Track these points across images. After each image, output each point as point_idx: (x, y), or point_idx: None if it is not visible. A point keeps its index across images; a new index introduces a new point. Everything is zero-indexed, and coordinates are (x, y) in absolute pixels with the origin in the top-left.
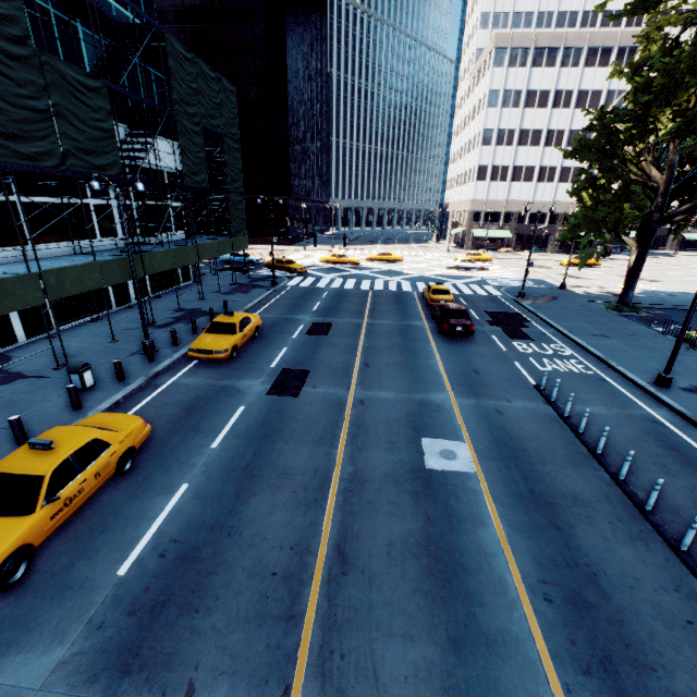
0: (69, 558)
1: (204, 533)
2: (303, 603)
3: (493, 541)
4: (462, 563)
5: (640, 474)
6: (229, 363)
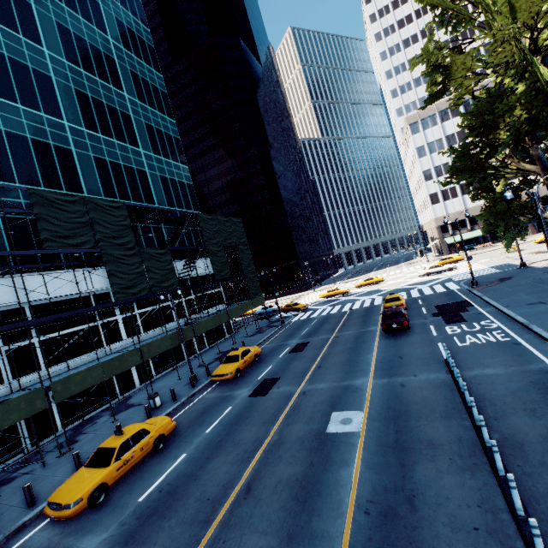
0: (122, 493)
1: (183, 479)
2: (216, 514)
3: (348, 476)
4: (319, 491)
5: (503, 419)
6: (234, 381)
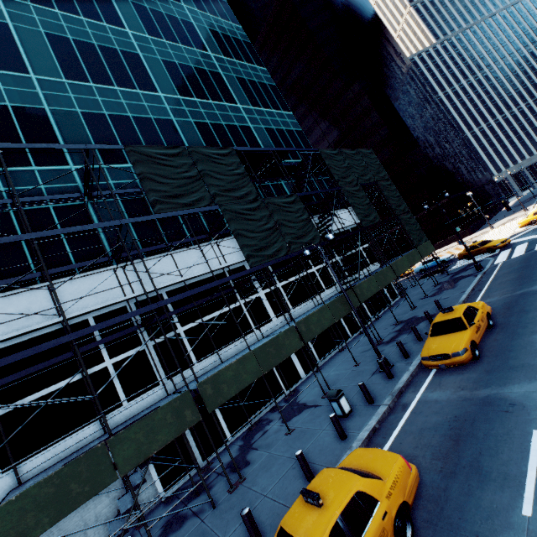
0: None
1: None
2: None
3: None
4: None
5: None
6: (474, 365)
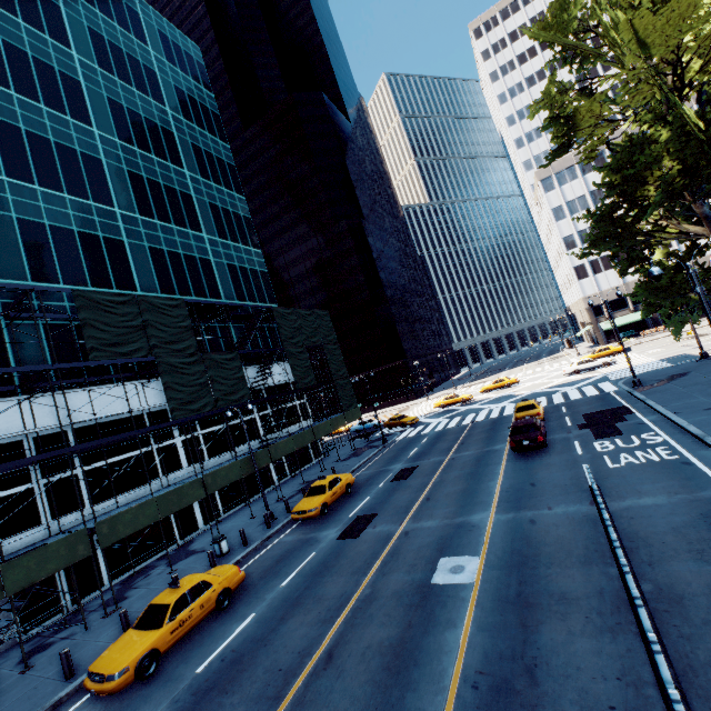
0: (177, 663)
1: (251, 644)
2: (288, 689)
3: (454, 640)
4: (417, 659)
5: (660, 564)
6: (320, 519)
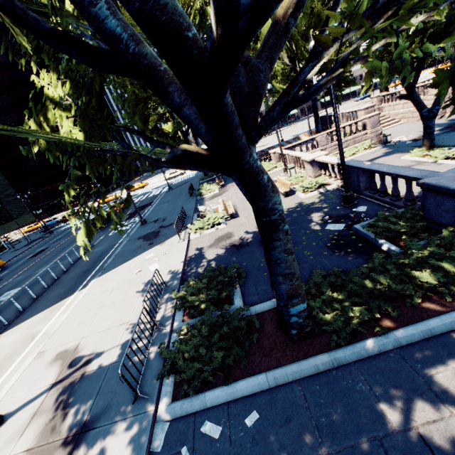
0: None
1: None
2: None
3: None
4: None
5: (70, 273)
6: None
